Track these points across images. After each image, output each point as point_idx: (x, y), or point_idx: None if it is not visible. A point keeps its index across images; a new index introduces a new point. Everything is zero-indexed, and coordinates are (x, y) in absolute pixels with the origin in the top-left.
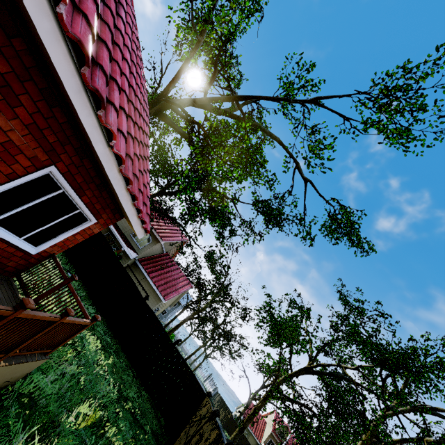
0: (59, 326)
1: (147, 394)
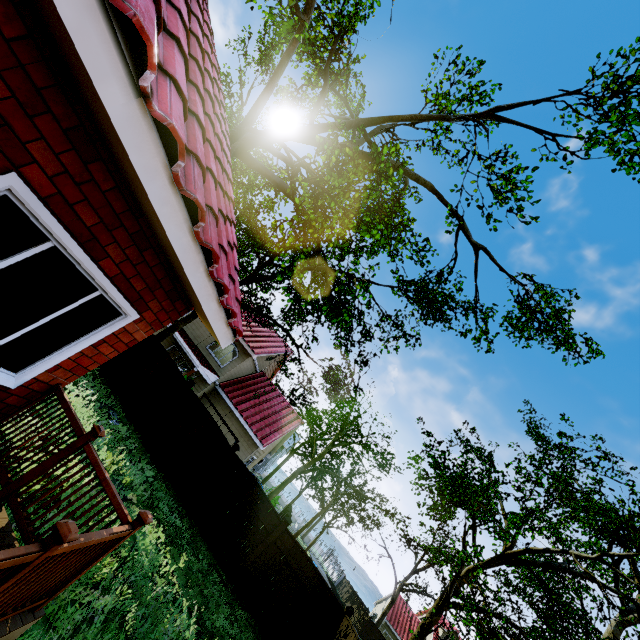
0: (47, 561)
1: (245, 613)
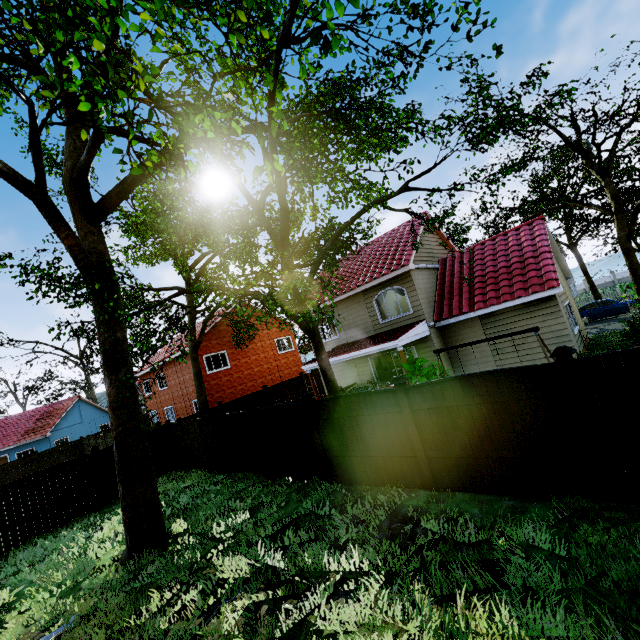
0: None
1: None
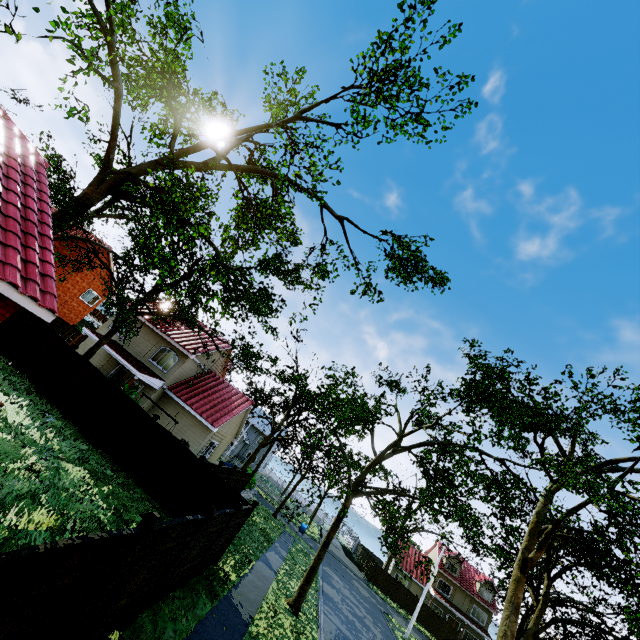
0: None
1: None
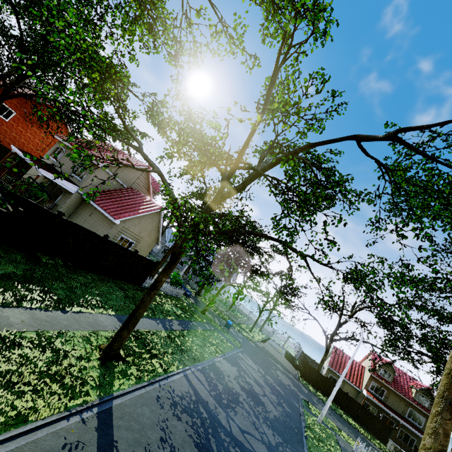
0: None
1: None
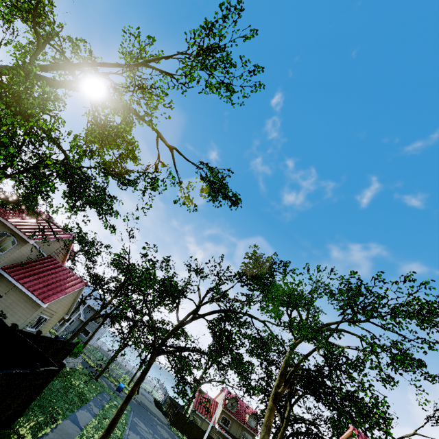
0: None
1: None
